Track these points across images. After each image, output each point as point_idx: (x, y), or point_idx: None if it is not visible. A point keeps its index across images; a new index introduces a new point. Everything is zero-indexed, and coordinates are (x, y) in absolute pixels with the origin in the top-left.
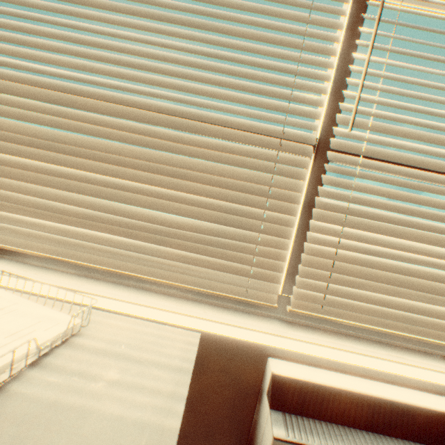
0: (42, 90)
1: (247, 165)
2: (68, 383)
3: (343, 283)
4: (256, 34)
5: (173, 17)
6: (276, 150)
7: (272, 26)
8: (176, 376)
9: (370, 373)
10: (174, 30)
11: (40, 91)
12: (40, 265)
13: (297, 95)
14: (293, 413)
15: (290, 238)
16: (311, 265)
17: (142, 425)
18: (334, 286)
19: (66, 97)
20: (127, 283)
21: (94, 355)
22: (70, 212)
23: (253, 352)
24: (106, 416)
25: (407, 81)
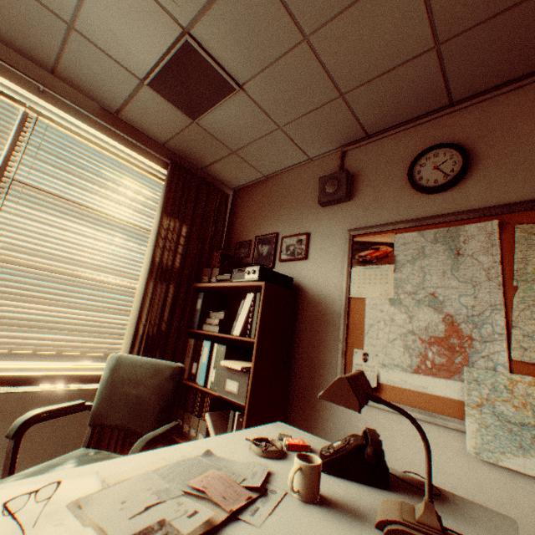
0: None
1: None
2: None
3: None
4: None
5: None
6: None
7: None
8: None
9: None
10: None
11: None
12: None
13: None
14: None
15: None
16: None
17: None
18: None
19: None
20: None
21: None
22: None
23: None
24: None
25: (25, 229)
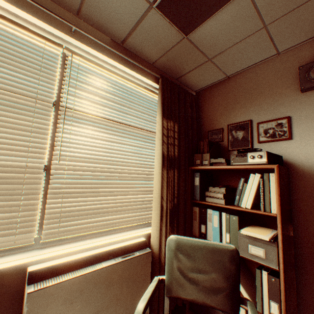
0: None
1: (7, 182)
2: None
3: (67, 221)
4: (5, 125)
5: None
6: (24, 174)
7: (14, 122)
8: None
9: (77, 252)
10: None
11: None
12: None
13: (33, 150)
14: (39, 281)
15: (37, 210)
16: (50, 218)
17: None
18: (63, 224)
19: None
20: None
21: None
22: None
23: (20, 268)
24: None
25: (79, 143)
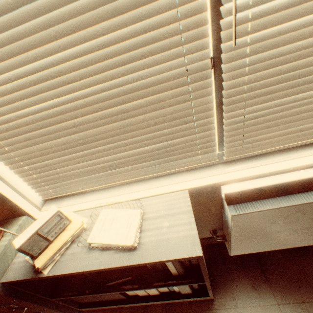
0: (39, 122)
1: (172, 103)
2: (155, 233)
3: (251, 136)
4: (132, 1)
5: (68, 27)
6: (187, 85)
7: None
8: (187, 215)
9: (271, 173)
10: (76, 37)
11: (38, 123)
12: (103, 188)
13: (186, 36)
14: (237, 203)
15: (214, 129)
16: (230, 136)
17: (185, 236)
18: (246, 139)
19: (53, 119)
20: (143, 179)
21: (155, 219)
22: (100, 167)
23: (213, 186)
24: (173, 238)
25: None
